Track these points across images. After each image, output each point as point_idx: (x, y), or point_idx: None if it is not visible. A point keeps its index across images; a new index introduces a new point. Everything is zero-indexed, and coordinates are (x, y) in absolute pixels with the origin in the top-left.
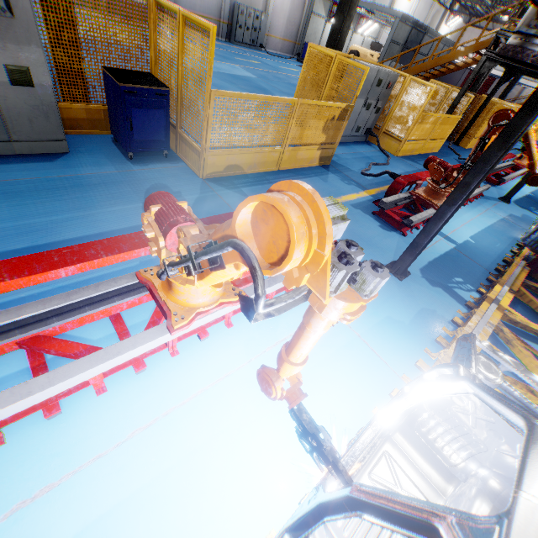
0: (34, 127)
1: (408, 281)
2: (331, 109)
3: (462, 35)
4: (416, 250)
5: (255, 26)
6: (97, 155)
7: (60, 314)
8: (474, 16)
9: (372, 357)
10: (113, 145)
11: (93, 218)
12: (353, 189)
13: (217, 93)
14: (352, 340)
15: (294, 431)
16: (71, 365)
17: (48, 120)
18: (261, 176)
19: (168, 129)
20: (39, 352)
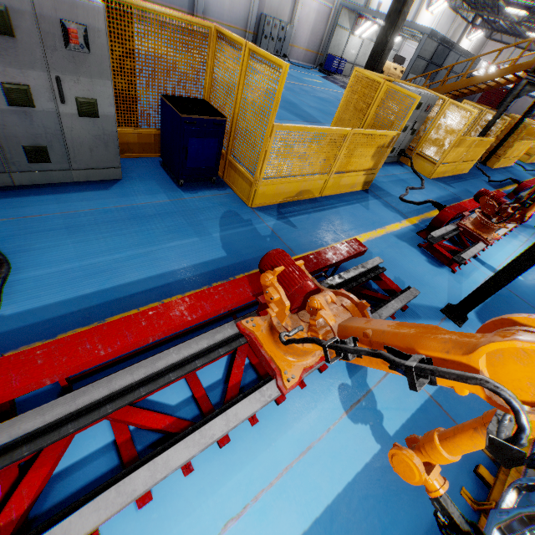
0: (92, 156)
1: (467, 327)
2: (379, 137)
3: (483, 49)
4: (481, 299)
5: (280, 36)
6: (148, 182)
7: (146, 383)
8: (497, 30)
9: (448, 423)
10: (162, 169)
11: (154, 256)
12: (395, 218)
13: (279, 127)
14: (425, 401)
15: (387, 520)
16: (170, 453)
17: (107, 149)
18: (305, 204)
19: (219, 157)
20: (123, 424)
